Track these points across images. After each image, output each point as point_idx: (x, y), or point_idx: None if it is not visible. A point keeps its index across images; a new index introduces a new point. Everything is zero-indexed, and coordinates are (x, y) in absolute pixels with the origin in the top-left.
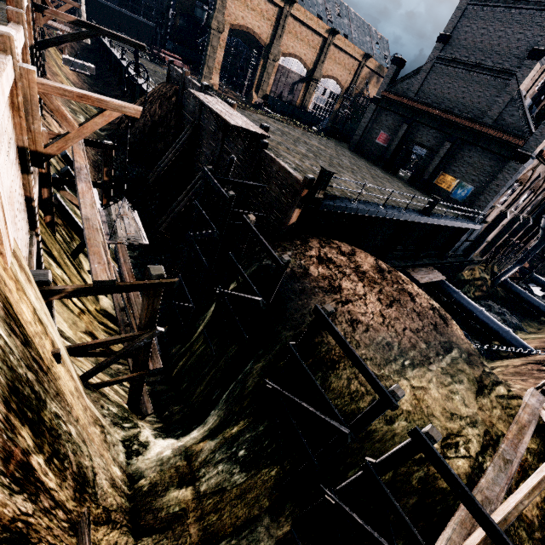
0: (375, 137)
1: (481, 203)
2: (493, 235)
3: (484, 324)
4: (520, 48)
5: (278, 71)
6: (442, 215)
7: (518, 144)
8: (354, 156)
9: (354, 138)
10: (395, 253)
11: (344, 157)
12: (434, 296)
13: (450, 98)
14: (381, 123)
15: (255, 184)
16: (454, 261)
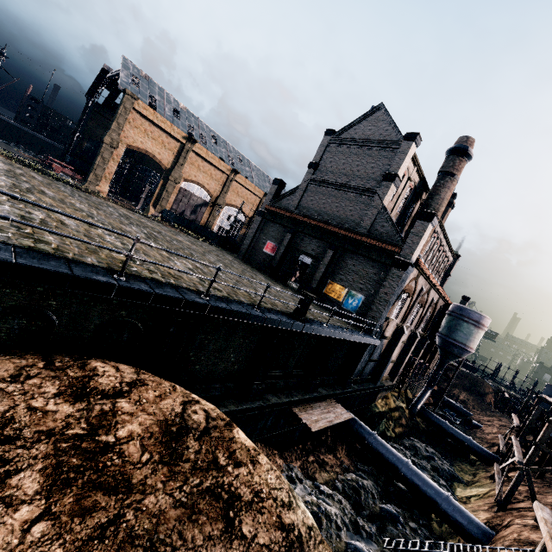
0: (262, 246)
1: (374, 313)
2: (397, 354)
3: (415, 486)
4: (376, 173)
5: (179, 192)
6: (326, 323)
7: (394, 251)
8: (237, 261)
9: (242, 247)
10: (271, 381)
11: (214, 256)
12: (346, 443)
13: (326, 211)
14: (268, 233)
15: None
16: (361, 388)
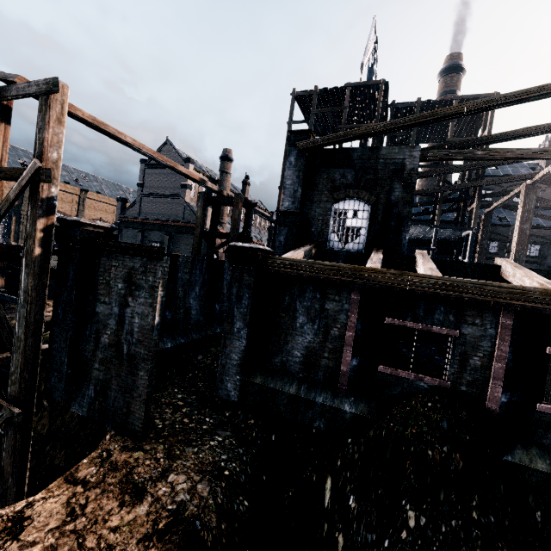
0: None
1: None
2: None
3: None
4: (177, 184)
5: None
6: None
7: None
8: None
9: None
10: None
11: None
12: None
13: (158, 213)
14: (127, 236)
15: None
16: None
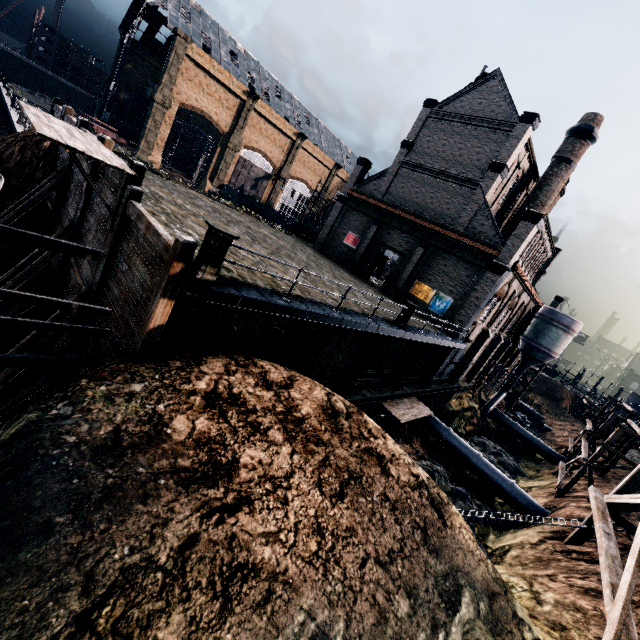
0: (342, 238)
1: (462, 317)
2: (477, 356)
3: (484, 474)
4: (481, 160)
5: (239, 162)
6: (421, 329)
7: (492, 254)
8: (318, 255)
9: (320, 237)
10: (366, 379)
11: (302, 252)
12: (421, 436)
13: (418, 202)
14: (349, 222)
15: (70, 244)
16: (440, 388)
